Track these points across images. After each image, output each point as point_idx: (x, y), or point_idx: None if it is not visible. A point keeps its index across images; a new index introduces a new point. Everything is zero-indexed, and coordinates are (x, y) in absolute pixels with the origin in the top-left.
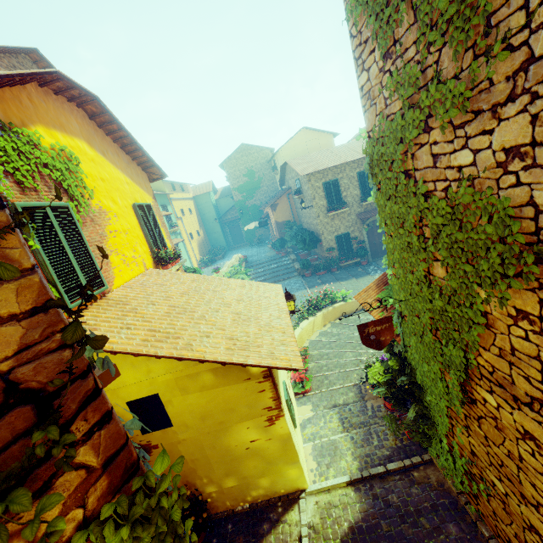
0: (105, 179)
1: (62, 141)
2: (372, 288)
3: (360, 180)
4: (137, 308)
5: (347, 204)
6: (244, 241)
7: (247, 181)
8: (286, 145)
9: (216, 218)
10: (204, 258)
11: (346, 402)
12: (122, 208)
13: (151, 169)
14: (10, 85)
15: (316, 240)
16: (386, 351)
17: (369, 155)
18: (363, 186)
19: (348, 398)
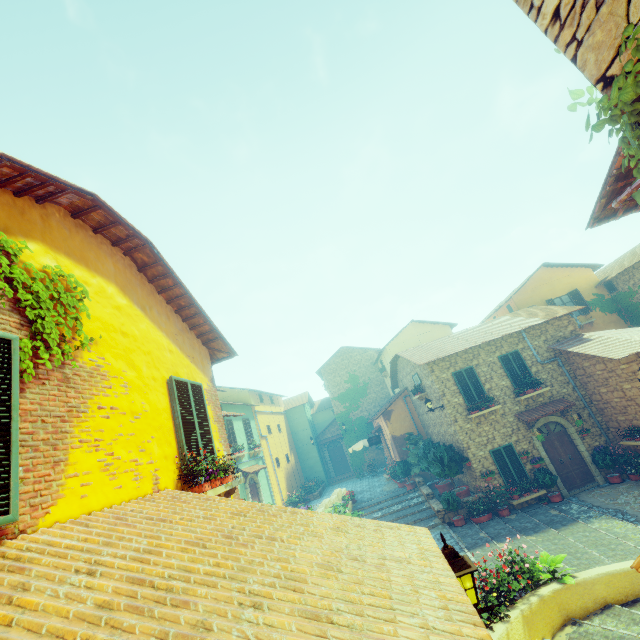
0: (130, 335)
1: (72, 271)
2: None
3: (505, 366)
4: (31, 583)
5: (495, 399)
6: (350, 470)
7: (349, 387)
8: (393, 341)
9: (312, 437)
10: (293, 495)
11: None
12: (146, 378)
13: (215, 343)
14: (7, 184)
15: (460, 458)
16: None
17: (628, 108)
18: (512, 373)
19: None
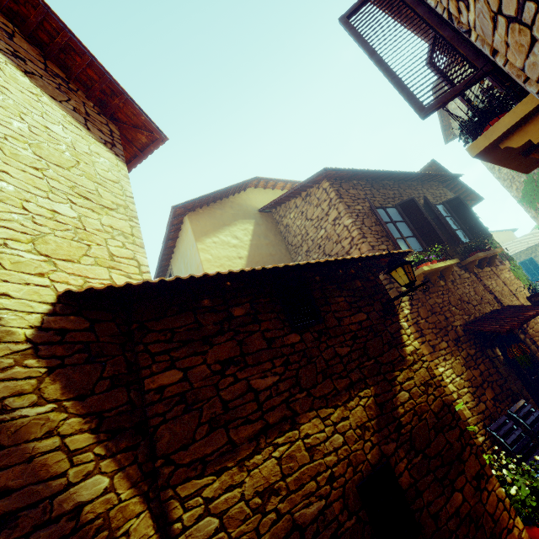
0: None
1: None
2: None
3: None
4: None
5: None
6: None
7: None
8: None
9: None
10: None
11: None
12: None
13: None
14: None
15: None
16: None
17: None
18: None
19: None
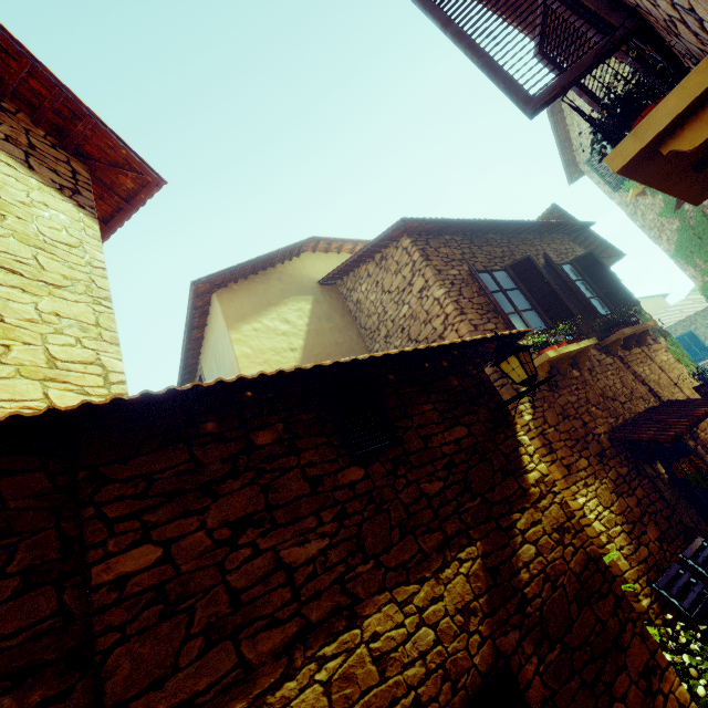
0: None
1: None
2: None
3: None
4: None
5: None
6: None
7: None
8: None
9: None
10: None
11: None
12: None
13: None
14: None
15: None
16: None
17: (705, 295)
18: None
19: None
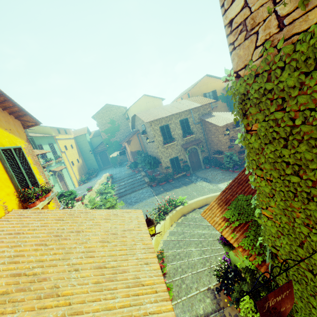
0: None
1: None
2: (215, 207)
3: (181, 124)
4: None
5: (175, 139)
6: (110, 164)
7: (110, 126)
8: (134, 105)
9: (91, 150)
10: (82, 177)
11: (206, 311)
12: None
13: (24, 117)
14: None
15: (158, 162)
16: (250, 280)
17: (239, 95)
18: (183, 128)
19: (206, 306)
